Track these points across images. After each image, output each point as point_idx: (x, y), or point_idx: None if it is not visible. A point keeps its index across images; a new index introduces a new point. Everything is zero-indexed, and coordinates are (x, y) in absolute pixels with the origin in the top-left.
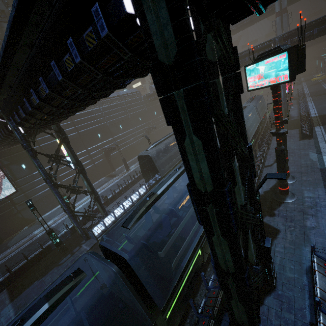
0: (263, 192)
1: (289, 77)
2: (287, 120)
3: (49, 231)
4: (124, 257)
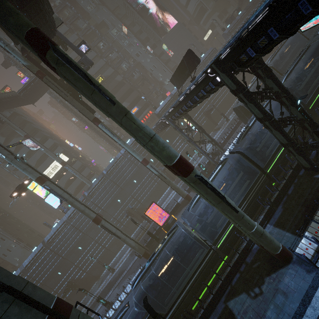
0: None
1: None
2: None
3: (199, 164)
4: (240, 151)
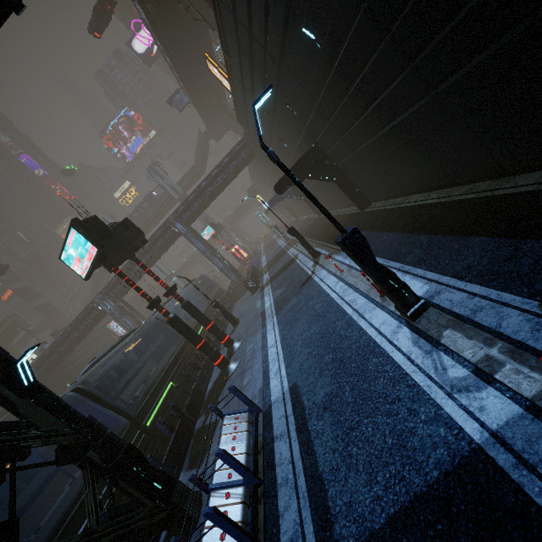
0: (212, 384)
1: (95, 247)
2: (174, 286)
3: None
4: None
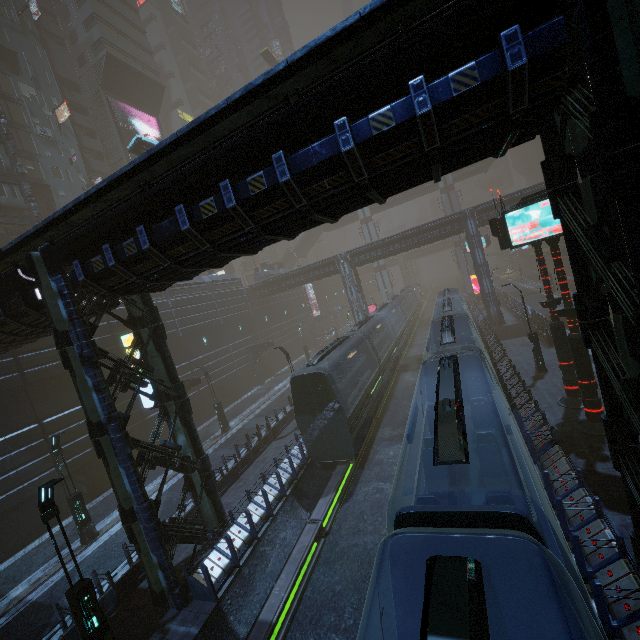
0: (554, 426)
1: None
2: (560, 299)
3: (81, 585)
4: (520, 514)
